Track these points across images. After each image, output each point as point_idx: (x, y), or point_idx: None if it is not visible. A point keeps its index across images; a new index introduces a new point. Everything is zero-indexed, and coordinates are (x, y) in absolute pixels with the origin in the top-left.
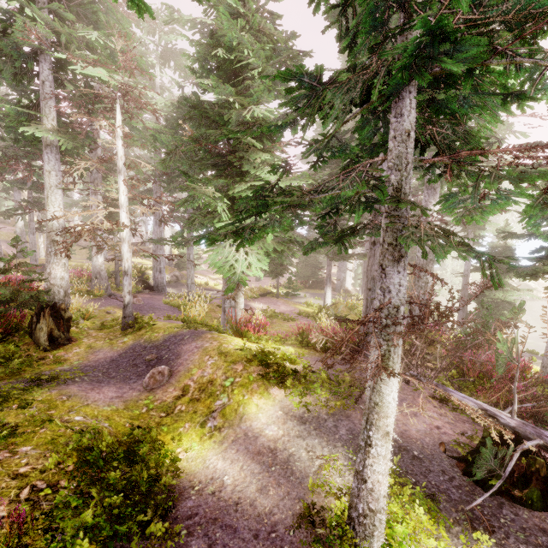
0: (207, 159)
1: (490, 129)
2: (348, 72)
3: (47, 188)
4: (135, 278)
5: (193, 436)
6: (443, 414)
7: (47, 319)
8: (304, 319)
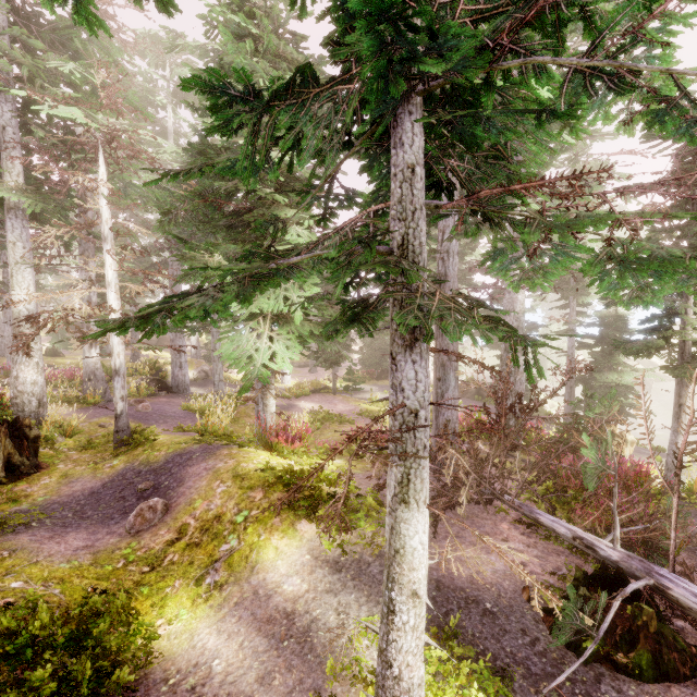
0: (217, 219)
1: (540, 163)
2: (304, 84)
3: (11, 265)
4: (147, 377)
5: (184, 599)
6: (532, 545)
7: (3, 441)
8: (366, 421)
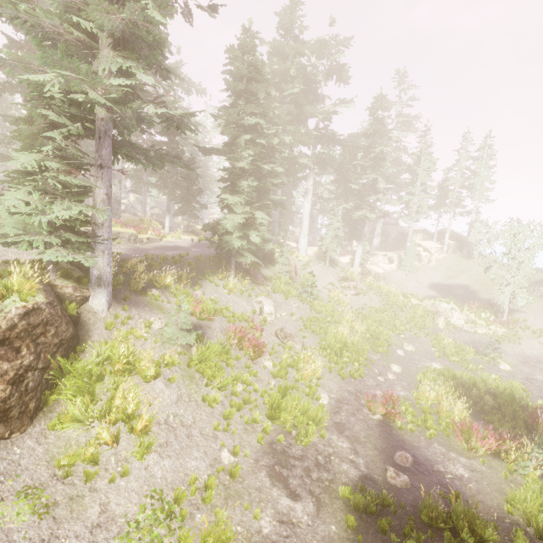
0: None
1: None
2: None
3: None
4: (157, 220)
5: None
6: None
7: None
8: None
